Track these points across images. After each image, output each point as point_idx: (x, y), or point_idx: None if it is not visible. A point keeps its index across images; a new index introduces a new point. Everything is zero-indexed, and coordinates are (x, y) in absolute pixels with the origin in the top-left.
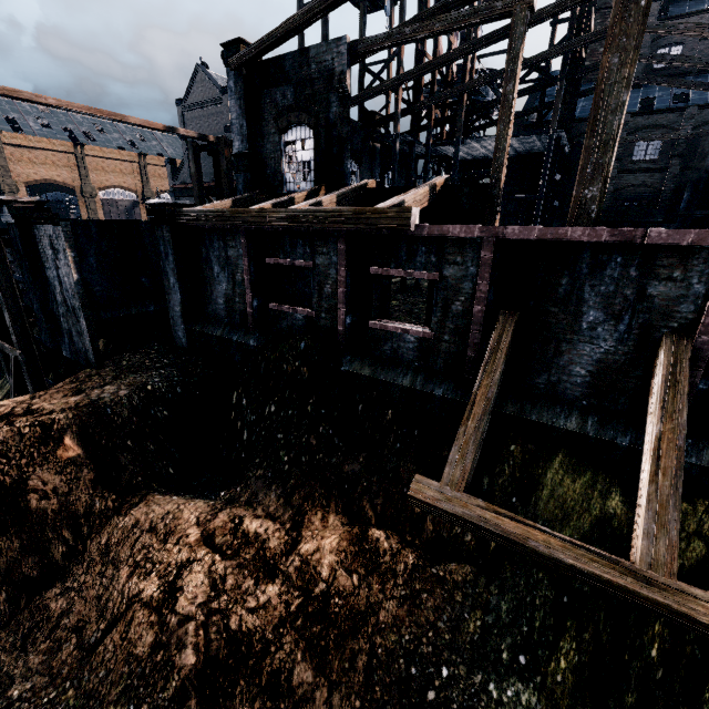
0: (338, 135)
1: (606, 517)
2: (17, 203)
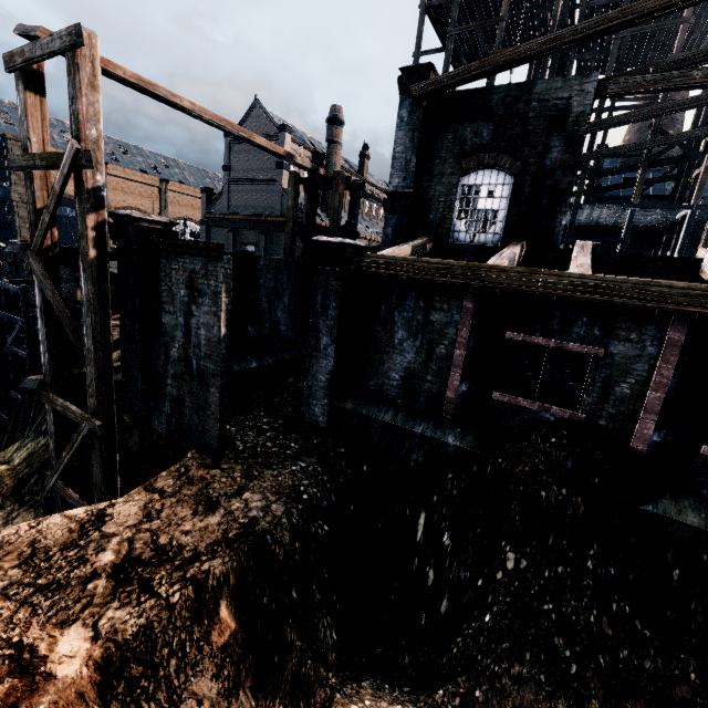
0: (554, 185)
1: None
2: (143, 221)
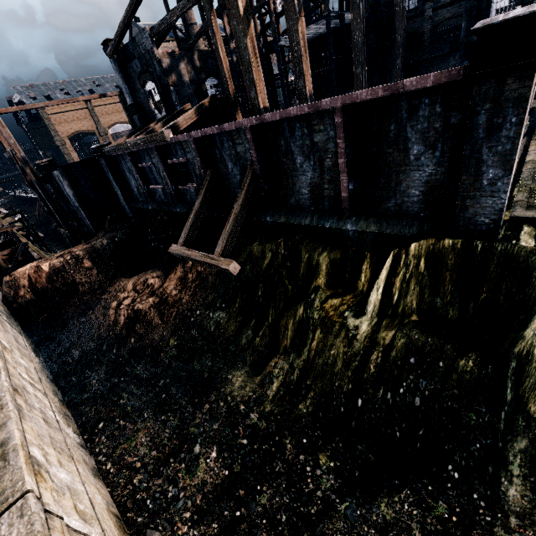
0: (164, 83)
1: (251, 251)
2: (41, 163)
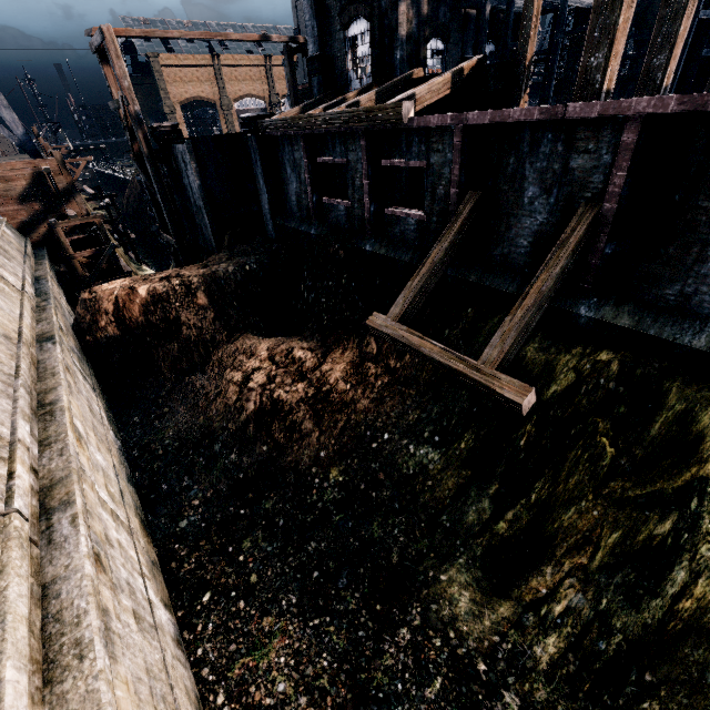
0: (389, 24)
1: (519, 358)
2: (161, 128)
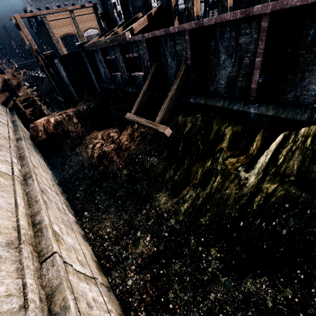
0: None
1: (177, 121)
2: (47, 54)
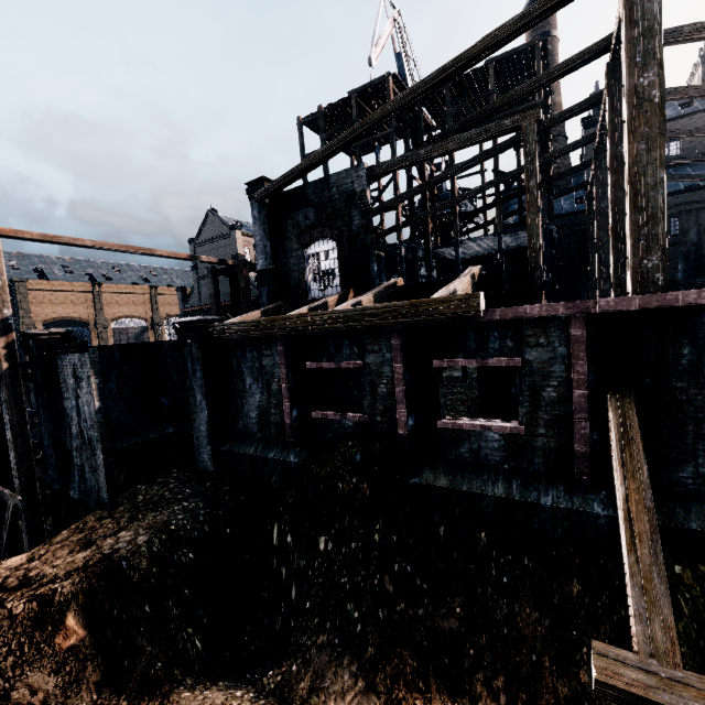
0: (362, 243)
1: None
2: (43, 335)
